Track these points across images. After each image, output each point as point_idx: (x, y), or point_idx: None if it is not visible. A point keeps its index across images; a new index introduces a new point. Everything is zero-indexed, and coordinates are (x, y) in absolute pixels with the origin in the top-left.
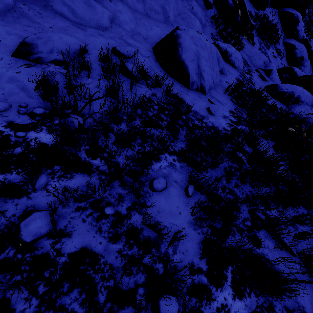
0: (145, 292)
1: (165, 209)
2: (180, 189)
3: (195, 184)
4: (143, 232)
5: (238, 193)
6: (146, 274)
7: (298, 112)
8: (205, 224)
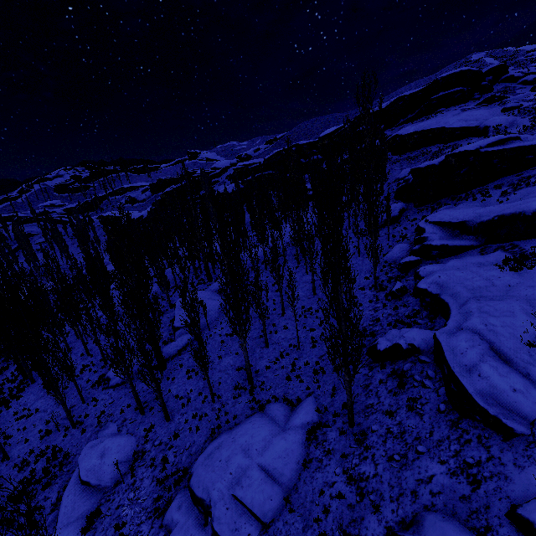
0: None
1: None
2: None
3: None
4: None
5: None
6: None
7: None
8: None
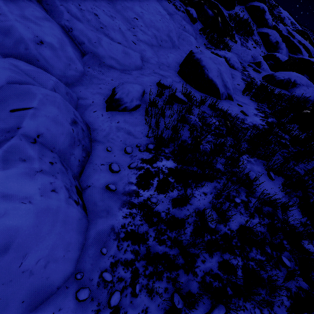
0: (287, 242)
1: (265, 192)
2: (265, 176)
3: (274, 170)
4: (263, 209)
5: (298, 170)
6: (281, 232)
7: (299, 94)
8: (292, 195)
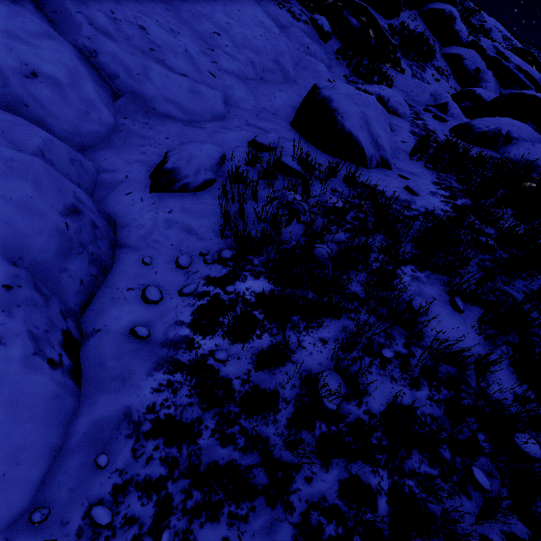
0: (486, 437)
1: (444, 336)
2: (445, 306)
3: (462, 294)
4: (439, 369)
5: (513, 293)
6: (475, 417)
7: (517, 156)
8: (500, 341)
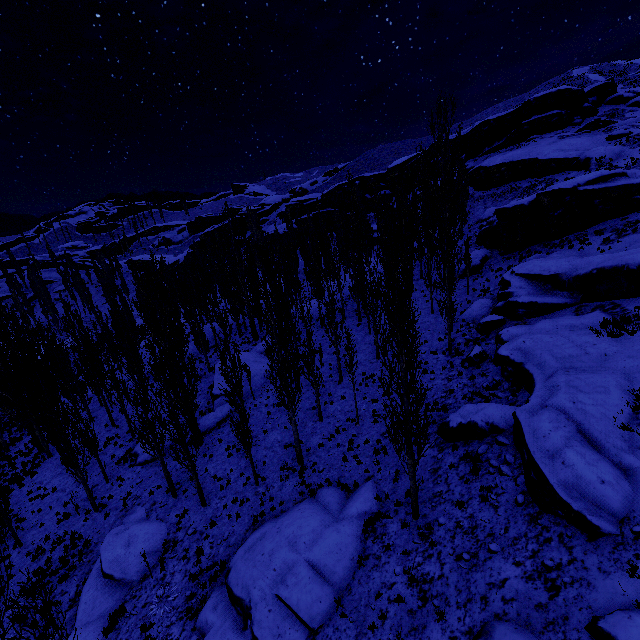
0: None
1: None
2: None
3: None
4: None
5: None
6: None
7: None
8: None
